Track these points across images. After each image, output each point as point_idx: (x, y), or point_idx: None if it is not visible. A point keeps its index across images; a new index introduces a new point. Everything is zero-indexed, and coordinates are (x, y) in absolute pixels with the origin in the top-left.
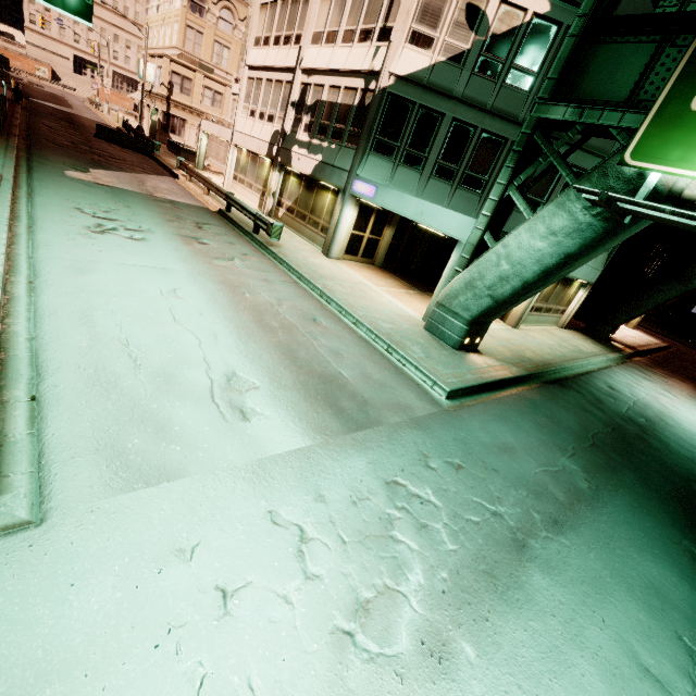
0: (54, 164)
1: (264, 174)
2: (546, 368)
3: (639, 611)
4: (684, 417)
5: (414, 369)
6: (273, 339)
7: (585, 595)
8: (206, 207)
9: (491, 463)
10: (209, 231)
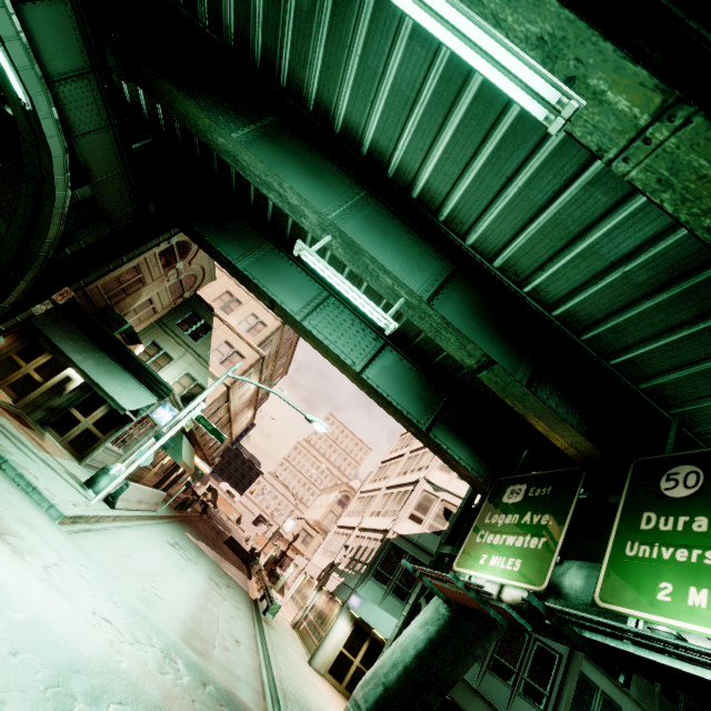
0: (185, 528)
1: (310, 593)
2: None
3: None
4: None
5: (278, 707)
6: (196, 611)
7: None
8: (248, 591)
9: None
10: (231, 590)
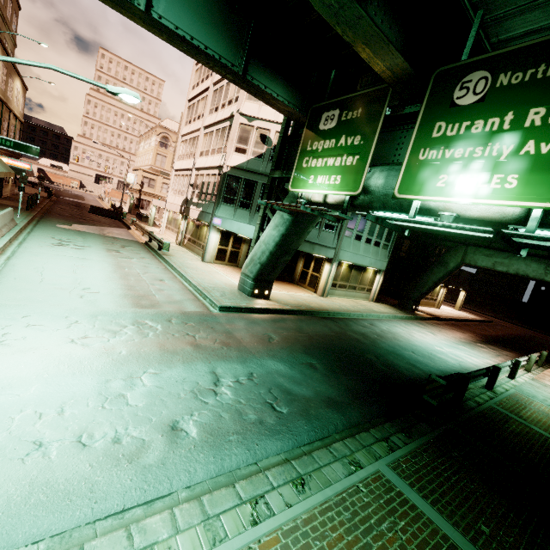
0: (52, 222)
1: (179, 223)
2: (319, 310)
3: (238, 365)
4: (423, 340)
5: (208, 300)
6: (125, 282)
7: (211, 357)
8: (137, 240)
9: (213, 327)
10: (128, 248)
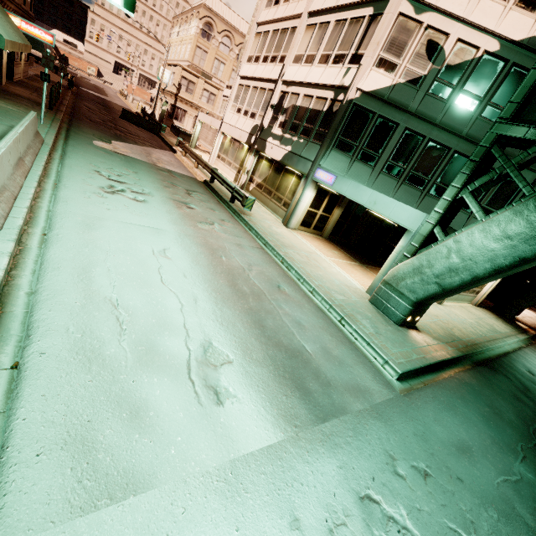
0: (86, 135)
1: (242, 156)
2: (474, 348)
3: None
4: None
5: (366, 344)
6: (245, 306)
7: None
8: (194, 177)
9: (454, 469)
10: (196, 197)
